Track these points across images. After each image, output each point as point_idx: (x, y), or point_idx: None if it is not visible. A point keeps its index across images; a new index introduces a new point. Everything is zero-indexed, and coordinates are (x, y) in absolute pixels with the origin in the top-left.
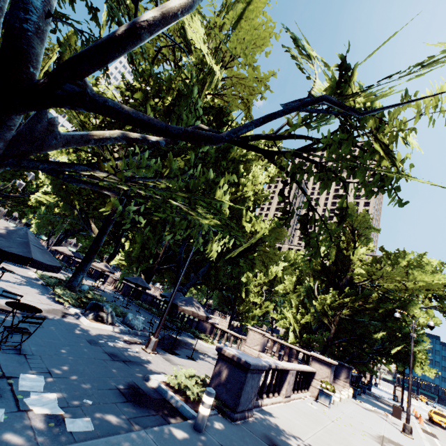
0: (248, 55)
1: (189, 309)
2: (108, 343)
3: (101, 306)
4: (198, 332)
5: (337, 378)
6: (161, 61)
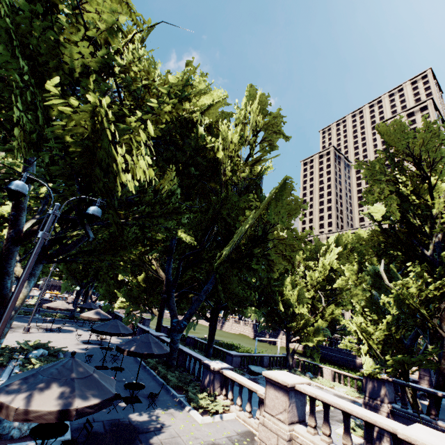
0: None
1: (15, 402)
2: None
3: None
4: (195, 392)
5: None
6: None
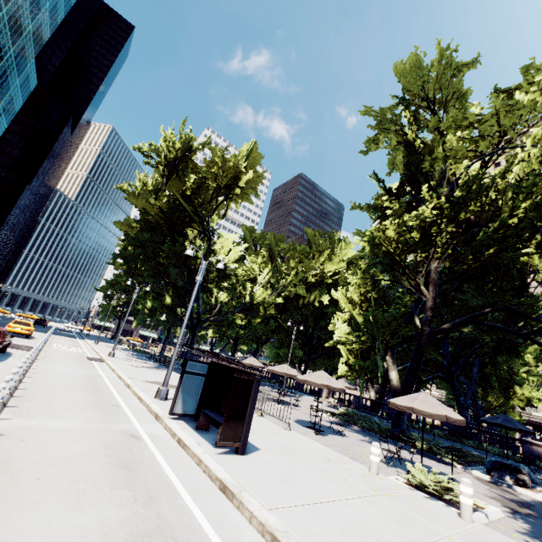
0: None
1: None
2: None
3: (512, 466)
4: (540, 463)
5: None
6: (470, 159)
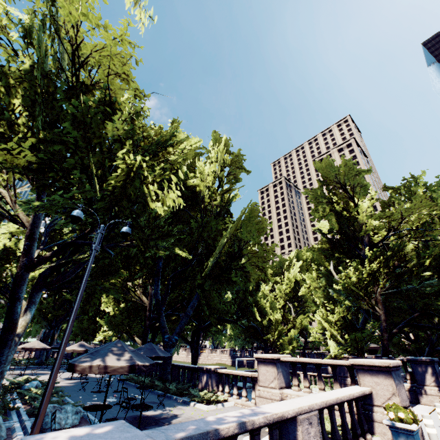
0: (88, 15)
1: (95, 363)
2: None
3: None
4: (196, 391)
5: (423, 385)
6: None
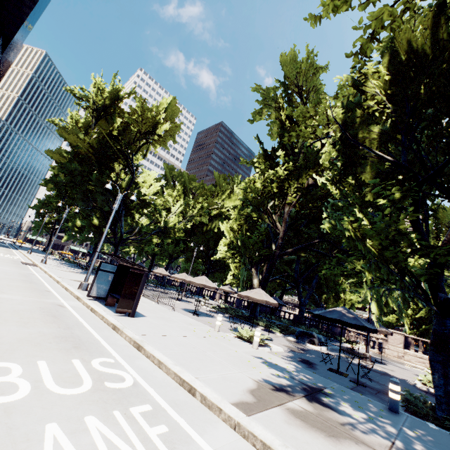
0: None
1: (382, 329)
2: (352, 362)
3: (309, 333)
4: (338, 337)
5: None
6: (312, 139)
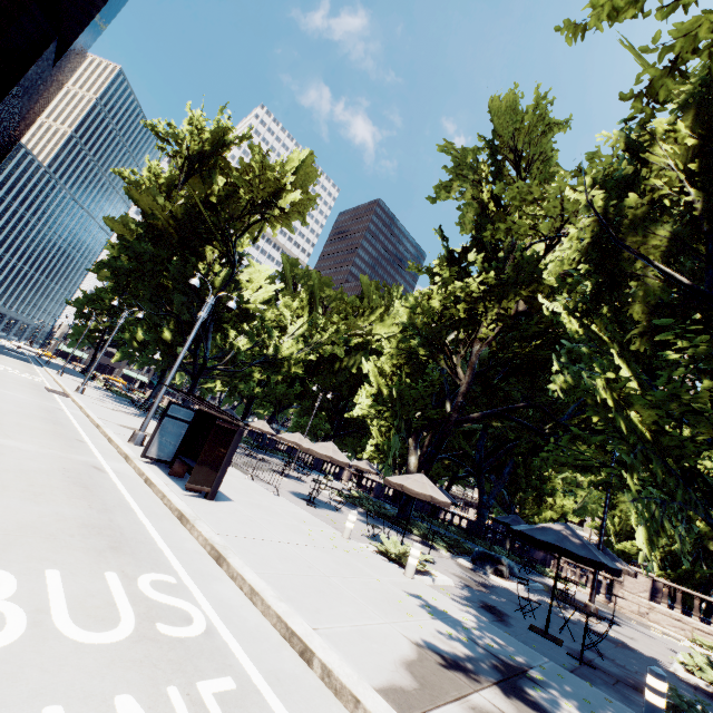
0: None
1: (620, 566)
2: (567, 617)
3: (495, 558)
4: (539, 567)
5: None
6: (532, 238)
